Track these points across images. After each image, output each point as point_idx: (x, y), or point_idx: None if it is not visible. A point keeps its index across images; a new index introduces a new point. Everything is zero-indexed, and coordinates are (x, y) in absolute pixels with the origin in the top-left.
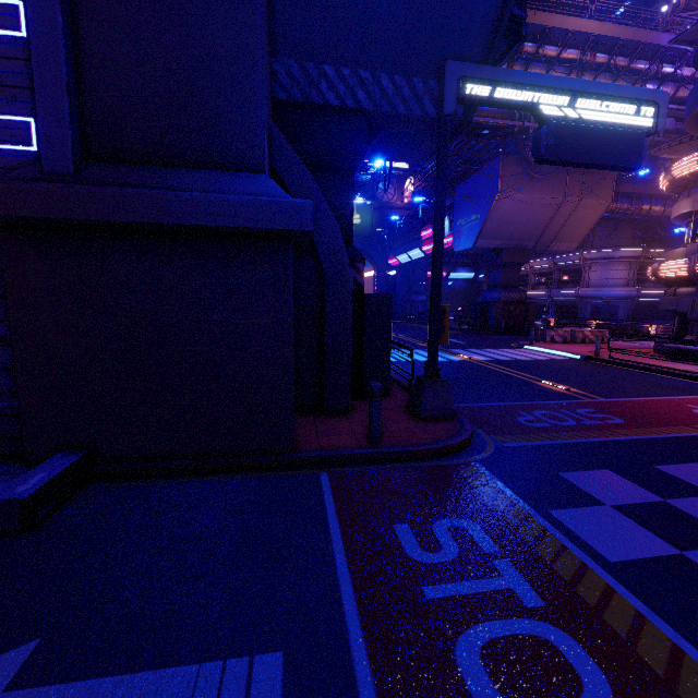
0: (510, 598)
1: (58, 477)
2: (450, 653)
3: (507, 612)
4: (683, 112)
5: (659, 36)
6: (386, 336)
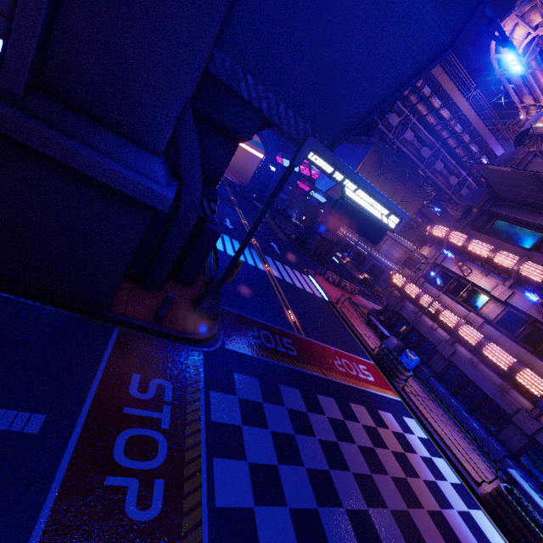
0: (158, 422)
1: None
2: (117, 435)
3: (151, 427)
4: None
5: (491, 139)
6: (206, 254)
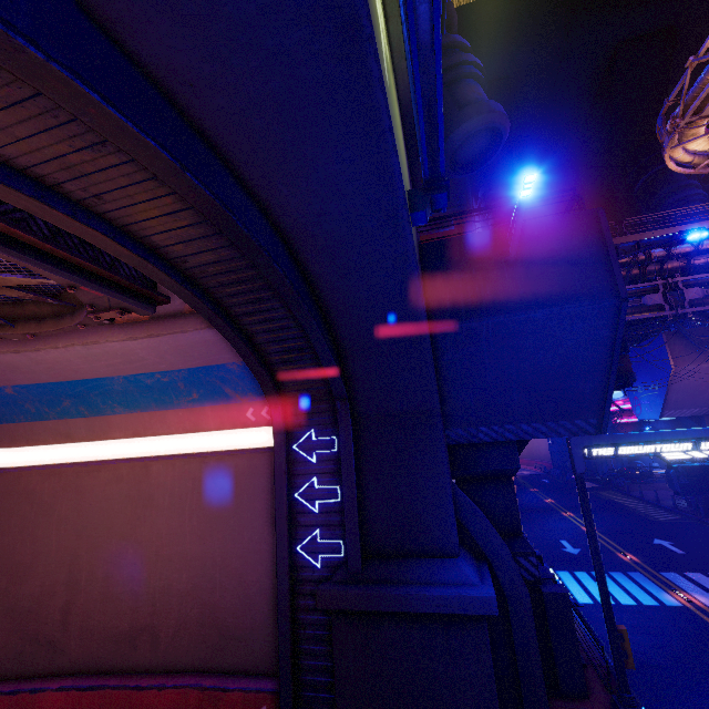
0: None
1: None
2: None
3: None
4: None
5: None
6: (571, 633)
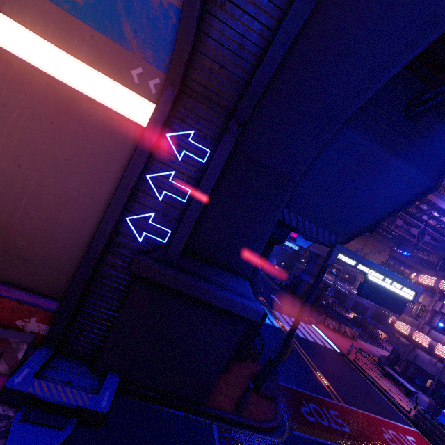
0: None
1: (113, 396)
2: None
3: None
4: (436, 236)
5: (437, 199)
6: (256, 332)
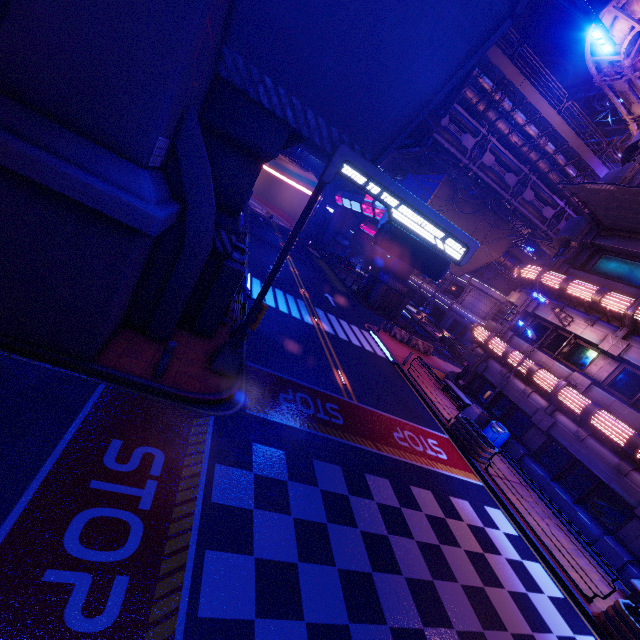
0: (135, 501)
1: None
2: (73, 515)
3: (125, 507)
4: None
5: (593, 159)
6: (227, 299)
